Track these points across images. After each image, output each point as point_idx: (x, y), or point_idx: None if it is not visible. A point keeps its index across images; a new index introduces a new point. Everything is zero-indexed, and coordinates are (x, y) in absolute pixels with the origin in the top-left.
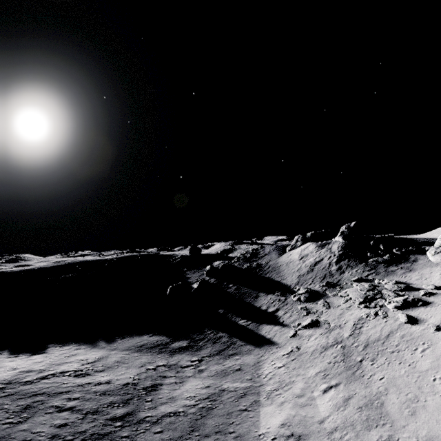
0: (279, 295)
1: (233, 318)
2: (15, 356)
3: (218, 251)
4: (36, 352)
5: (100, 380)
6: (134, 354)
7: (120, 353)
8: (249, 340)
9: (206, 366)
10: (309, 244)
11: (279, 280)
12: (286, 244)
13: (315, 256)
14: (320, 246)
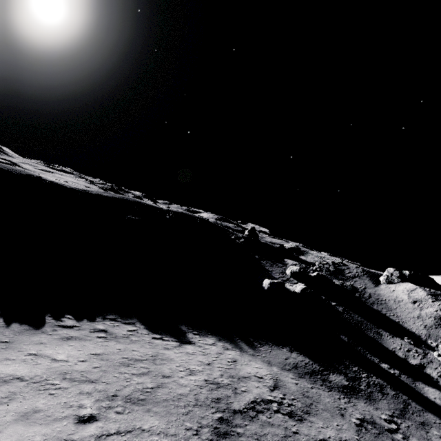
0: (412, 344)
1: (368, 355)
2: (160, 338)
3: (285, 247)
4: (179, 337)
5: (330, 437)
6: (304, 382)
7: (287, 375)
8: (422, 404)
9: (415, 438)
10: (414, 286)
11: (397, 321)
12: (374, 272)
13: (435, 308)
14: (432, 295)
